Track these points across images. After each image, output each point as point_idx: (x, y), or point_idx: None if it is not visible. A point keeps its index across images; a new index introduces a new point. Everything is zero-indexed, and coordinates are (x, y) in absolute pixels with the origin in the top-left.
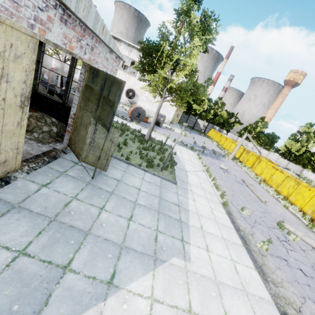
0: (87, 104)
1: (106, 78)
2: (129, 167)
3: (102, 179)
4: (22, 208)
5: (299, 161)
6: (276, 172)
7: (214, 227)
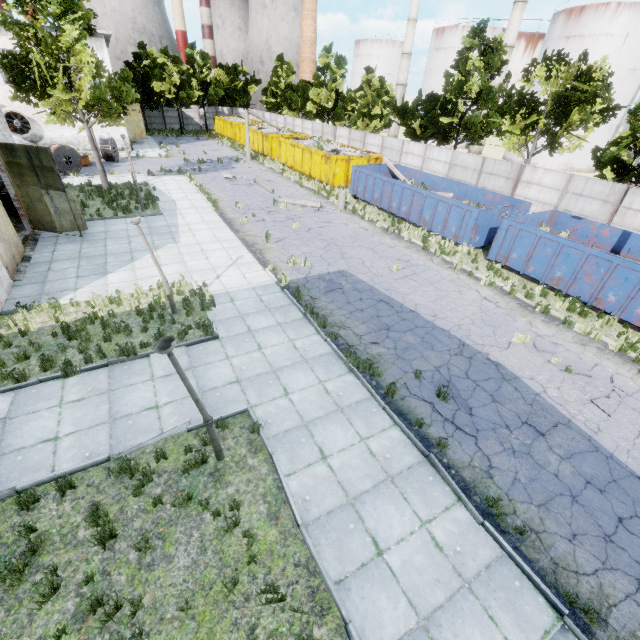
0: (25, 180)
1: (27, 149)
2: (107, 222)
3: (91, 236)
4: (56, 260)
5: (340, 116)
6: (295, 150)
7: (203, 225)
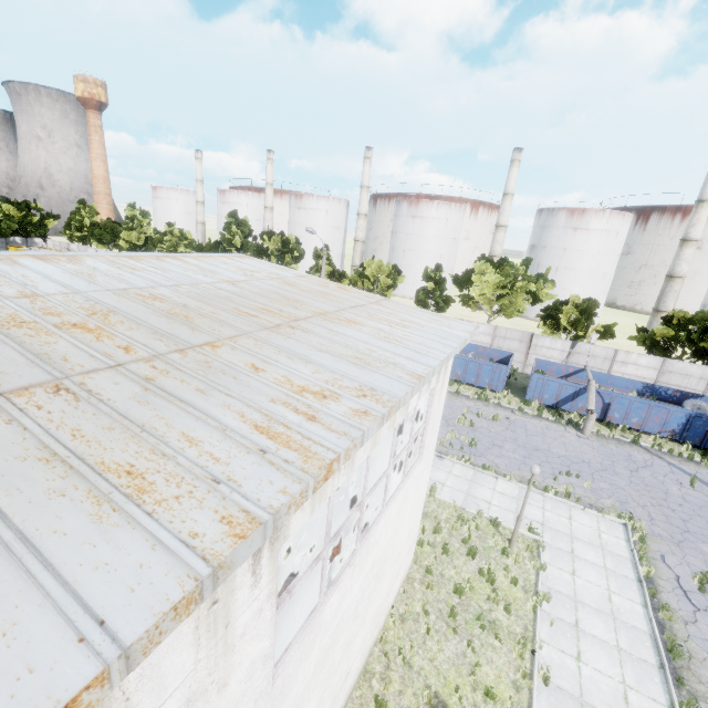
0: None
1: None
2: None
3: None
4: None
5: (151, 250)
6: None
7: None
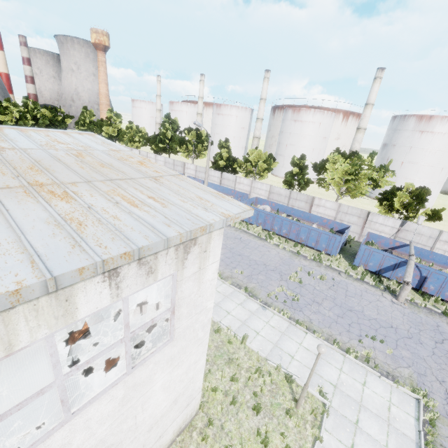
0: None
1: None
2: None
3: None
4: None
5: (121, 139)
6: None
7: None
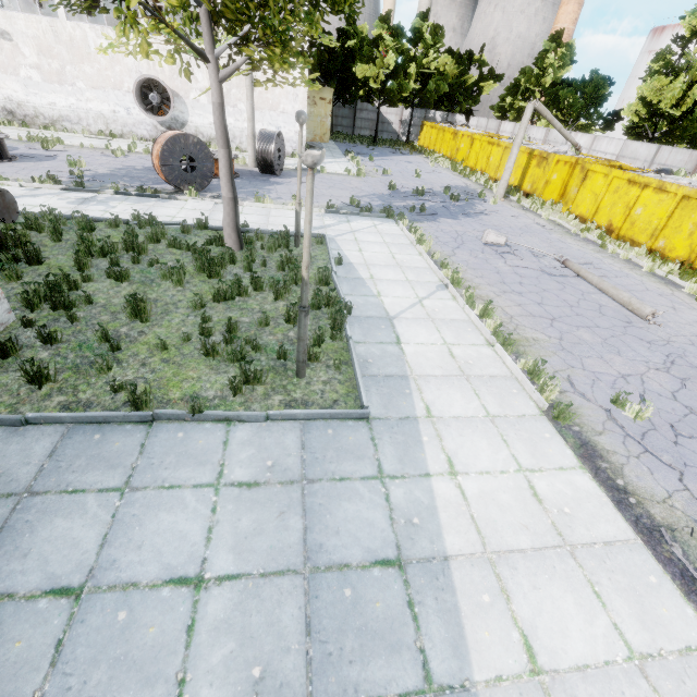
0: None
1: None
2: (150, 443)
3: None
4: None
5: (680, 134)
6: (642, 194)
7: (576, 598)
